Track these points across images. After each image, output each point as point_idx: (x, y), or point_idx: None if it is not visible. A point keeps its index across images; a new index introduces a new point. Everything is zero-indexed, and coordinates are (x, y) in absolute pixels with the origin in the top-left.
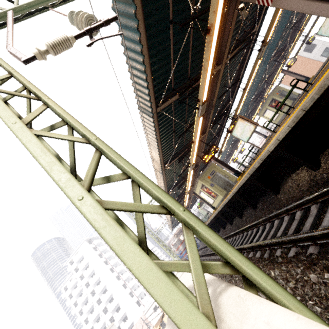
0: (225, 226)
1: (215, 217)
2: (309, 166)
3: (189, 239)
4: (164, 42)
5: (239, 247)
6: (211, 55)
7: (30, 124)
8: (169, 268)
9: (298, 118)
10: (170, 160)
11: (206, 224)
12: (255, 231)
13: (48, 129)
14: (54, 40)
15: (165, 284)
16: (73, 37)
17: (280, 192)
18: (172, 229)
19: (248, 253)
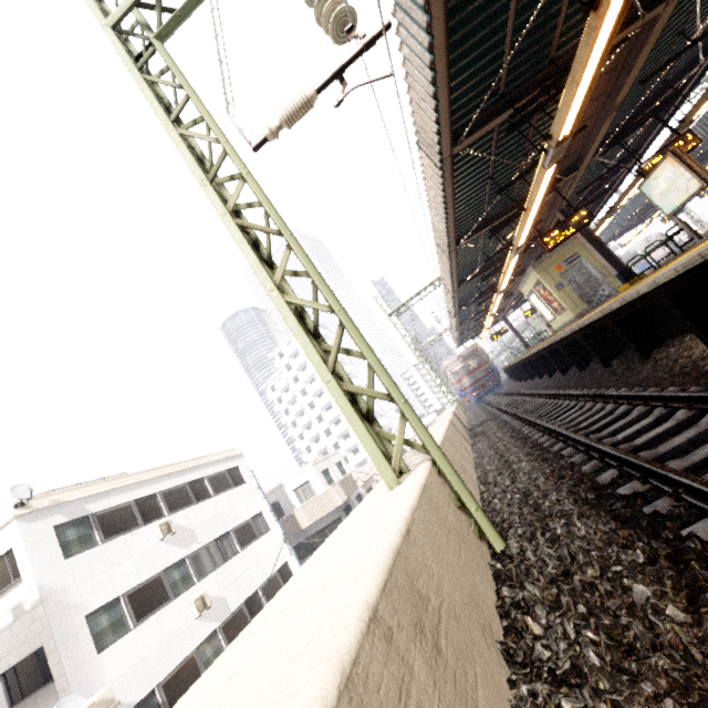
0: (554, 373)
1: (538, 353)
2: (702, 338)
3: (401, 426)
4: (496, 0)
5: (533, 420)
6: (594, 52)
7: (270, 258)
8: (386, 436)
9: (692, 265)
10: (474, 231)
11: (520, 360)
12: (572, 405)
13: (291, 274)
14: (289, 108)
15: (374, 449)
16: (315, 93)
17: (652, 358)
18: (459, 345)
19: (538, 432)
